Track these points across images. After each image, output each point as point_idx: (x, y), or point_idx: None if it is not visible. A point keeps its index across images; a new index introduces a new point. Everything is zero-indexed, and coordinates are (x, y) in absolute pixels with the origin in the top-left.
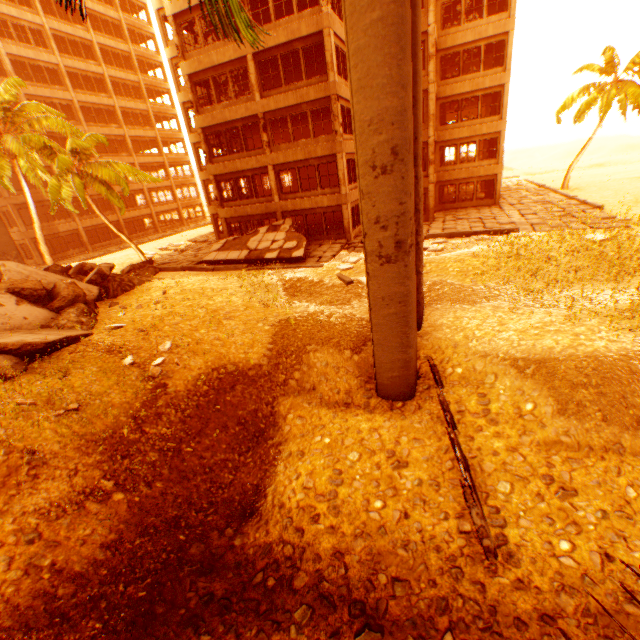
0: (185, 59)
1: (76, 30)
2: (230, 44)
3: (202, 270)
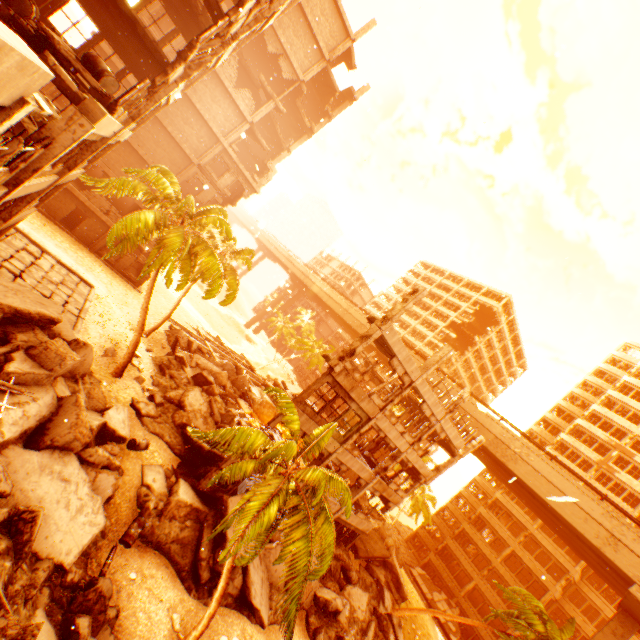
0: (485, 507)
1: None
2: (507, 532)
3: (407, 572)
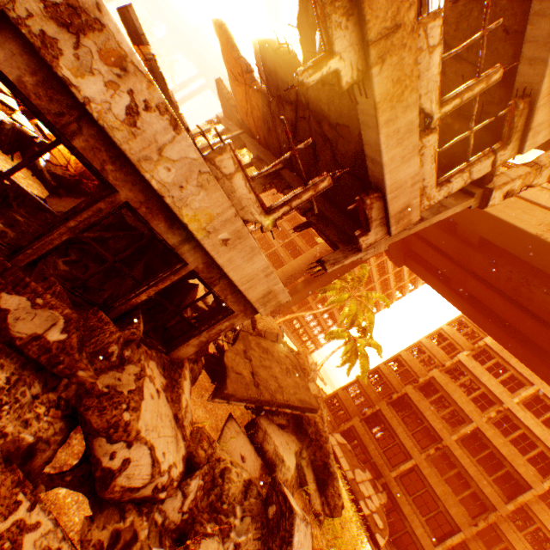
0: (440, 371)
1: (390, 266)
2: (471, 405)
3: None
